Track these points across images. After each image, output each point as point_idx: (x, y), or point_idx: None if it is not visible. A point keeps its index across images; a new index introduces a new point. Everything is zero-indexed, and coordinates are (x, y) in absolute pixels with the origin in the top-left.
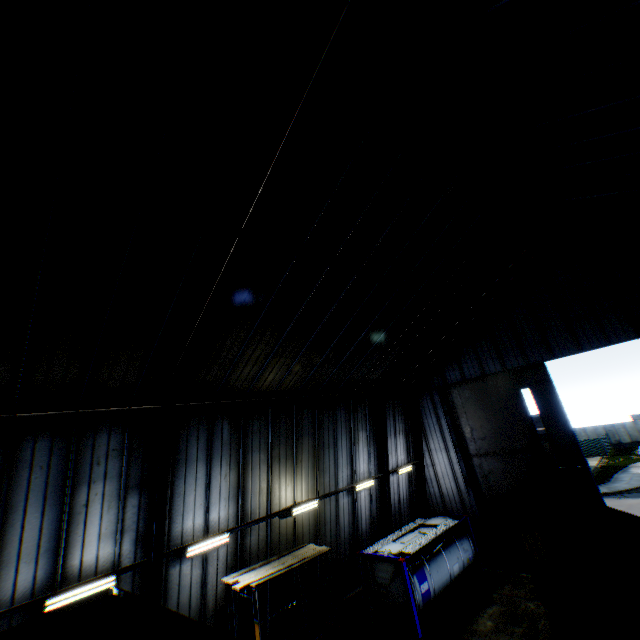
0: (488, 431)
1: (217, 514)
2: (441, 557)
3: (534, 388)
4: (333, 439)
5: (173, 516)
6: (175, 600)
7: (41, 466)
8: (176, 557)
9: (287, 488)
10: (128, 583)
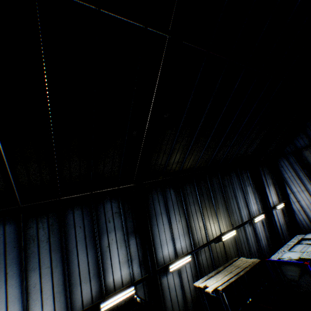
0: None
1: (179, 244)
2: None
3: None
4: (233, 193)
5: (156, 248)
6: (169, 297)
7: (79, 226)
8: (163, 272)
9: (214, 225)
10: (141, 290)
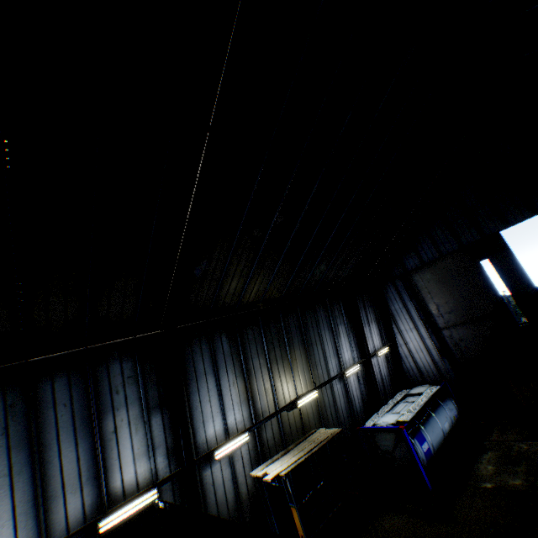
0: (453, 305)
1: (233, 418)
2: (432, 419)
3: (493, 258)
4: (318, 336)
5: (195, 427)
6: (213, 498)
7: (64, 404)
8: (206, 462)
9: (288, 385)
10: (169, 492)
